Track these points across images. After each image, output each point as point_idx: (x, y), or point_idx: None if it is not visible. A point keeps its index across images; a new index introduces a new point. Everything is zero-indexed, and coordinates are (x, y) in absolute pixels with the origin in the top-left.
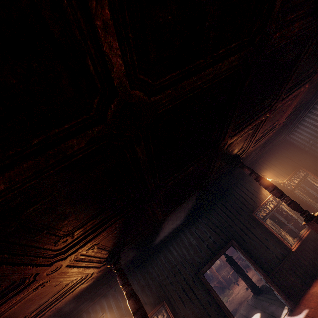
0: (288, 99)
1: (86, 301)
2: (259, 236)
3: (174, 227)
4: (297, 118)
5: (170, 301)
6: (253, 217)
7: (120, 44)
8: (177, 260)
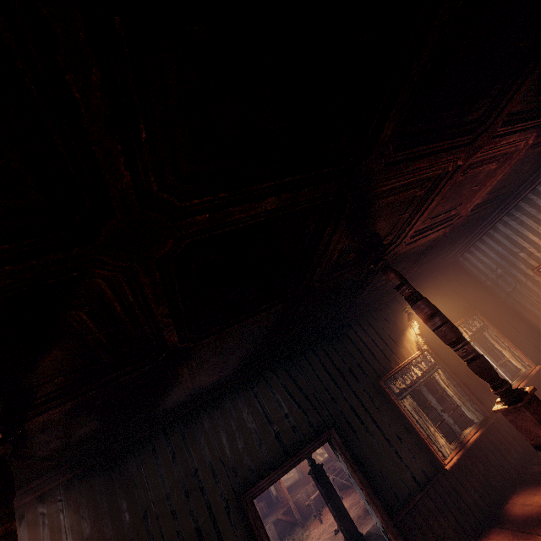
0: (504, 140)
1: None
2: (385, 428)
3: (215, 382)
4: (485, 223)
5: None
6: (380, 389)
7: None
8: (203, 457)
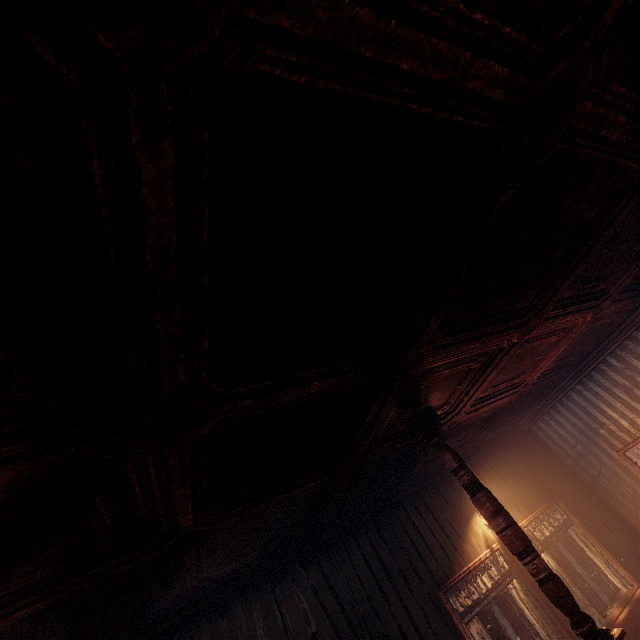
0: (558, 322)
1: None
2: None
3: (227, 576)
4: (557, 389)
5: None
6: (438, 604)
7: None
8: None
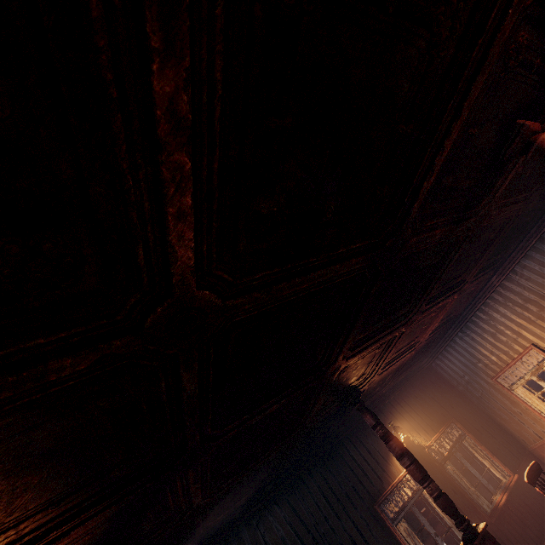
0: (431, 312)
1: None
2: None
3: (223, 521)
4: (446, 336)
5: None
6: (375, 514)
7: (196, 239)
8: None
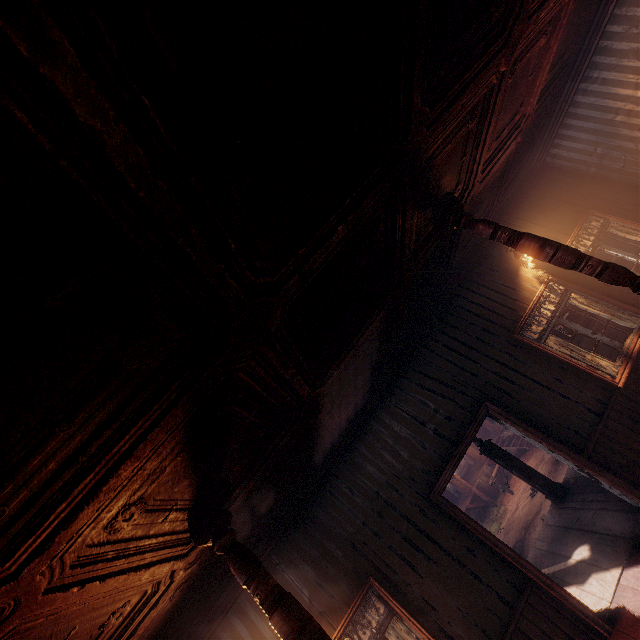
0: (543, 14)
1: (195, 634)
2: (540, 378)
3: (353, 412)
4: (560, 103)
5: (383, 574)
6: (517, 343)
7: None
8: (377, 480)
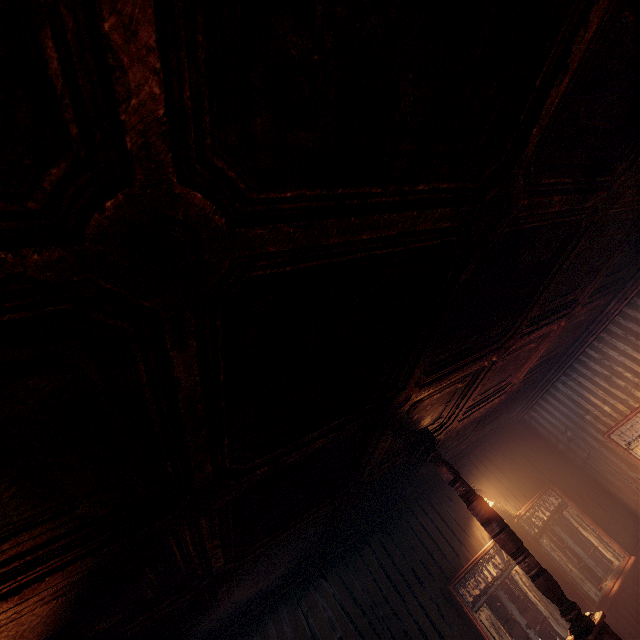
0: (532, 337)
1: None
2: None
3: (255, 595)
4: (544, 381)
5: None
6: (450, 597)
7: (155, 30)
8: None
